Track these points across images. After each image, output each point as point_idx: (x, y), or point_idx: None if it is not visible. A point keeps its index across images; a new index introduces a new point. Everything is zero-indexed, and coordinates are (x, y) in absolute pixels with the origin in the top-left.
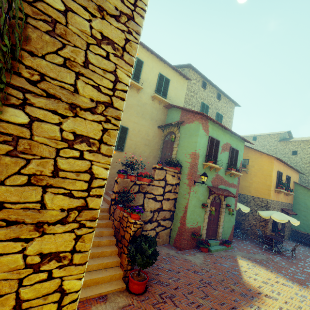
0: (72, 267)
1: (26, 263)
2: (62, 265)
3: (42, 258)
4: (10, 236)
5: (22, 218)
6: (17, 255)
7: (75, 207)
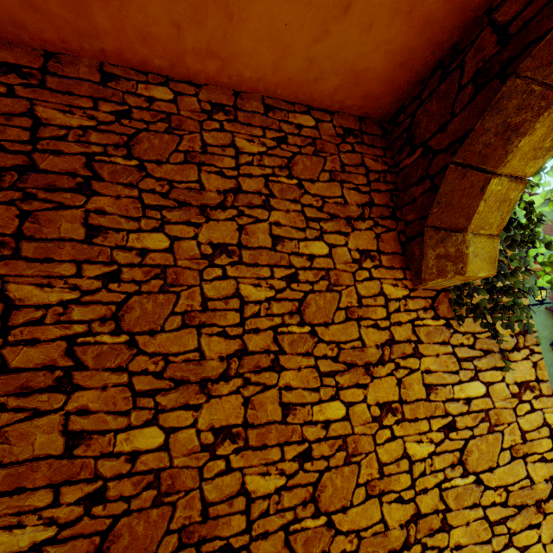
0: (544, 398)
1: (510, 392)
2: (535, 396)
3: (518, 388)
4: (490, 365)
5: (489, 347)
6: (502, 384)
7: (518, 331)
